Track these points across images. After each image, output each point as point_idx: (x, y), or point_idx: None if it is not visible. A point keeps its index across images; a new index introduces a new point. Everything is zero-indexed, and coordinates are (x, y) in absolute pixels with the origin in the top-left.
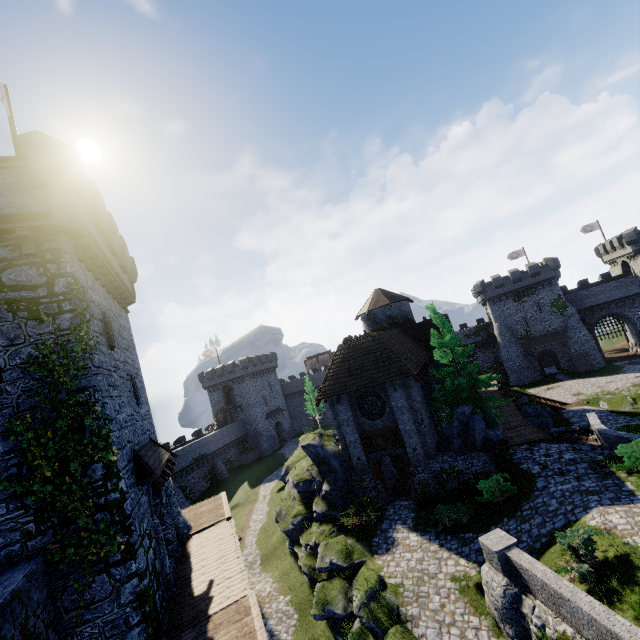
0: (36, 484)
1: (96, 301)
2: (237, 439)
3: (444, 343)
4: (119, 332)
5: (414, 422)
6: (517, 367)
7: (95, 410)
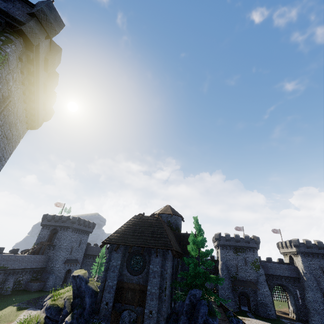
0: None
1: (10, 87)
2: (36, 268)
3: (197, 241)
4: (11, 124)
5: (159, 287)
6: (226, 296)
7: None
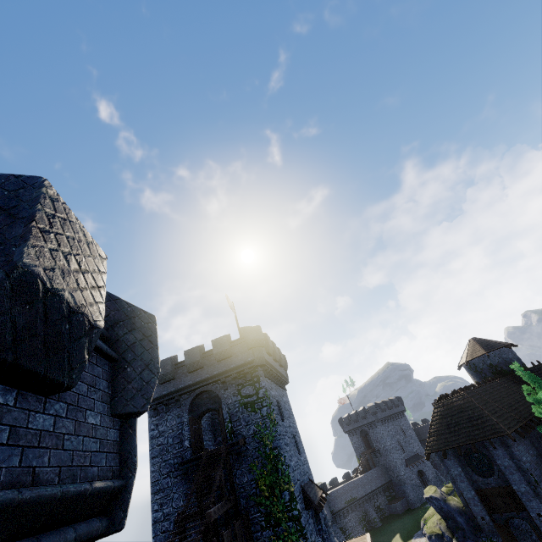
0: (263, 499)
1: (273, 395)
2: (382, 485)
3: (539, 399)
4: (284, 407)
5: (527, 483)
6: None
7: (281, 460)
